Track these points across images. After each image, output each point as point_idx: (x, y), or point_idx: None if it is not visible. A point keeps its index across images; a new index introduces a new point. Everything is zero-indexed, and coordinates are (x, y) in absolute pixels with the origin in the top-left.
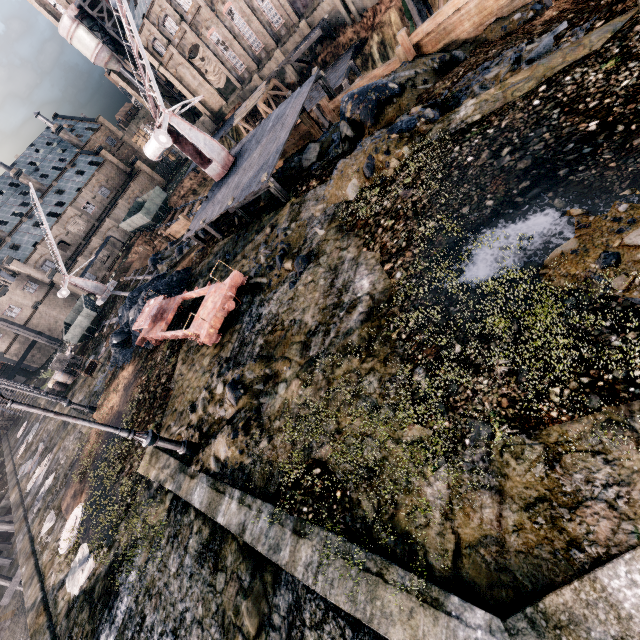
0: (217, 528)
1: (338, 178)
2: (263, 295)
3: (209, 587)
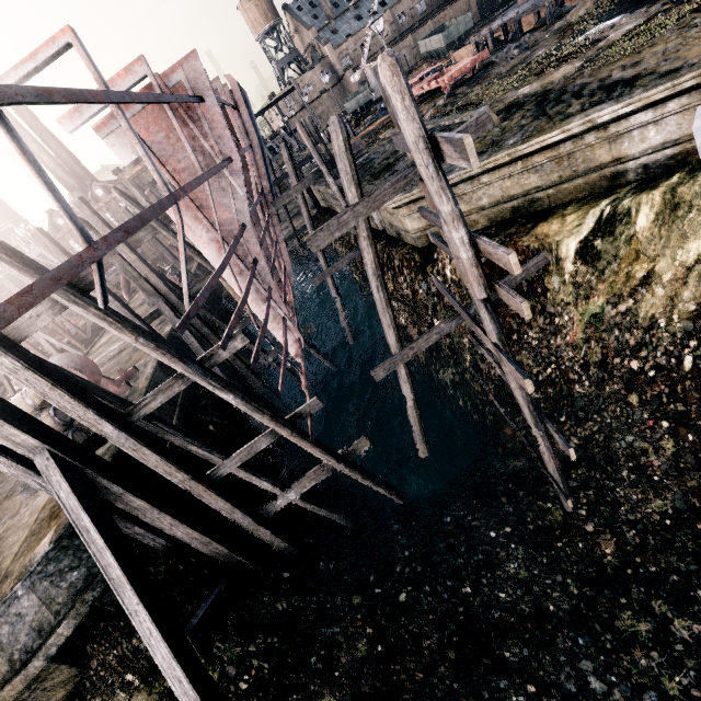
0: None
1: (583, 4)
2: (491, 68)
3: None
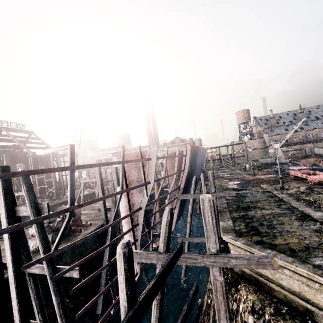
0: (276, 196)
1: None
2: None
3: (266, 197)
